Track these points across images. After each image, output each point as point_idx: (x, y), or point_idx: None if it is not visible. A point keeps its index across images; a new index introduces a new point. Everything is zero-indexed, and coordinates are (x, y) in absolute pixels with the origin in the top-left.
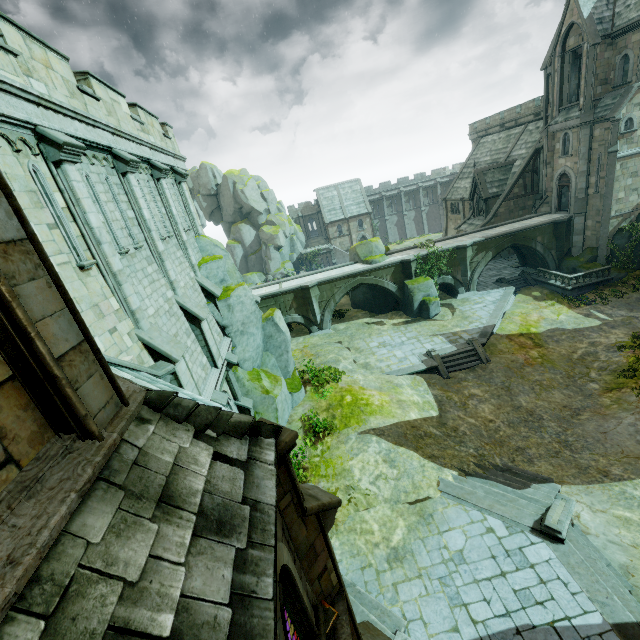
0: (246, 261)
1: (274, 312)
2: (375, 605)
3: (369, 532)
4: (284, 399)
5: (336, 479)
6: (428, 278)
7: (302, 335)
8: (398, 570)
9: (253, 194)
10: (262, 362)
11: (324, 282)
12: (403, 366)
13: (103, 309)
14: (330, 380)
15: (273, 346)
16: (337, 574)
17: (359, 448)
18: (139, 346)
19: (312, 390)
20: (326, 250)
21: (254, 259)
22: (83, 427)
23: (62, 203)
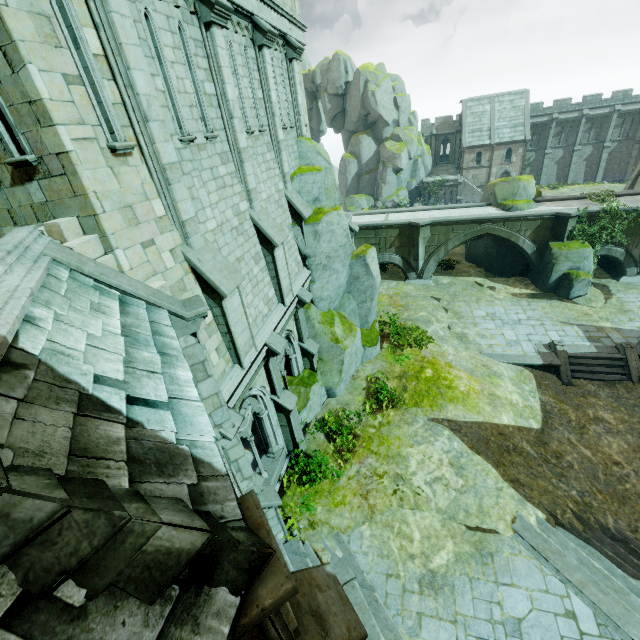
0: (358, 180)
1: (368, 250)
2: (390, 626)
3: (407, 538)
4: (354, 352)
5: (387, 461)
6: (587, 245)
7: (396, 279)
8: (429, 600)
9: (385, 98)
10: (340, 304)
11: (440, 223)
12: (510, 352)
13: (139, 213)
14: (413, 344)
15: (357, 289)
16: None
17: (424, 437)
18: (184, 268)
19: (389, 349)
20: (453, 182)
21: (367, 179)
22: None
23: (96, 47)
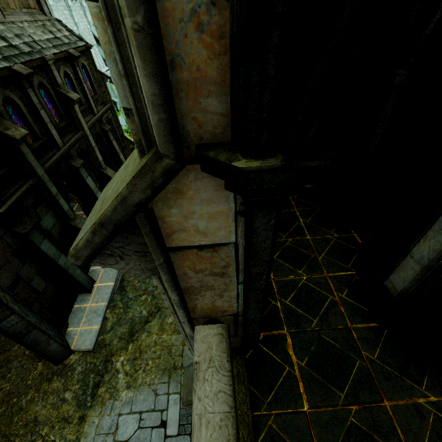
0: None
1: None
2: None
3: None
4: None
5: None
6: None
7: None
8: None
9: None
10: None
11: None
12: None
13: None
14: None
15: None
16: (109, 97)
17: None
18: None
19: None
20: None
21: None
22: (45, 13)
23: None
